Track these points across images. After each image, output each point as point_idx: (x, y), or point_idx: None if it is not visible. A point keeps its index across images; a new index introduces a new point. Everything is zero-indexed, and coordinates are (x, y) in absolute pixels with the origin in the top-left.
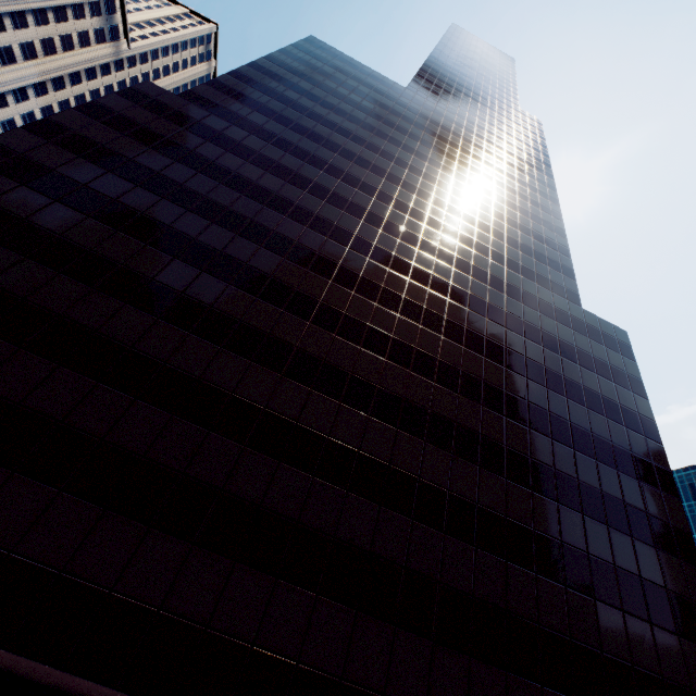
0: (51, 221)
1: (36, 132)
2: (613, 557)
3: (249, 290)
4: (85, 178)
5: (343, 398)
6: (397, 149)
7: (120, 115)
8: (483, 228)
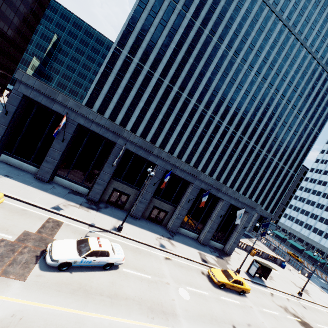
0: None
1: None
2: (14, 39)
3: None
4: None
5: None
6: None
7: None
8: None
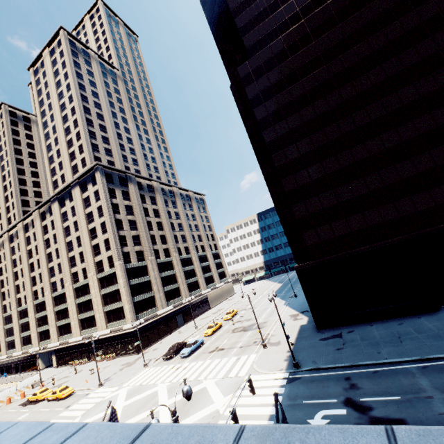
0: (319, 142)
1: (265, 128)
2: None
3: (405, 85)
4: (299, 122)
5: None
6: None
7: (261, 93)
8: None
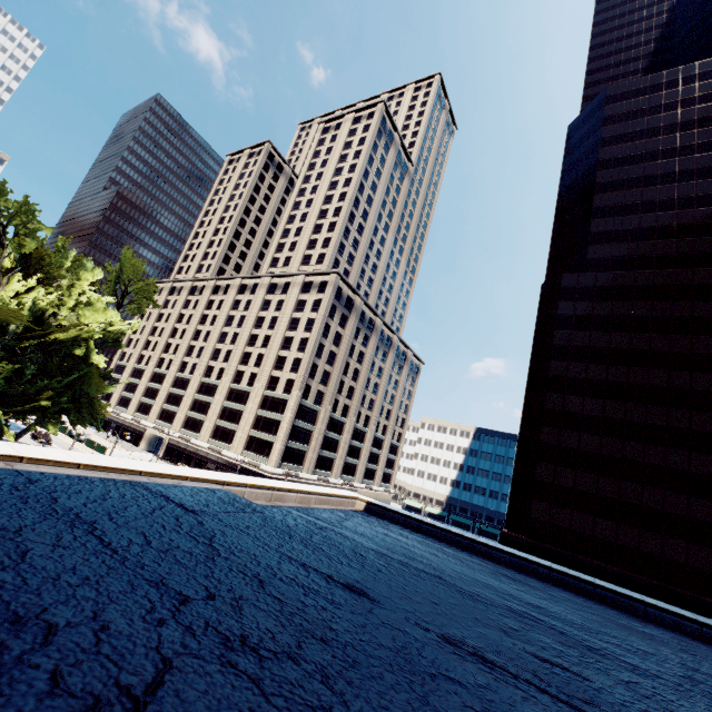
0: (613, 413)
1: (557, 358)
2: None
3: None
4: (602, 377)
5: None
6: None
7: (575, 317)
8: None
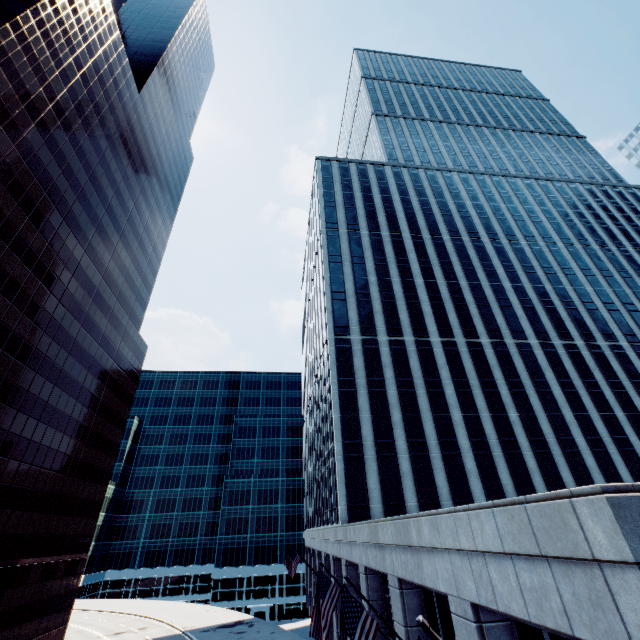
0: None
1: None
2: (93, 461)
3: None
4: None
5: (20, 408)
6: (108, 183)
7: None
8: (124, 272)
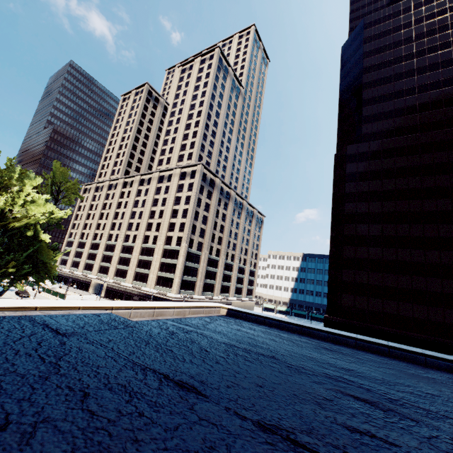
0: (388, 232)
1: (349, 201)
2: None
3: None
4: (379, 210)
5: None
6: None
7: (358, 173)
8: None
